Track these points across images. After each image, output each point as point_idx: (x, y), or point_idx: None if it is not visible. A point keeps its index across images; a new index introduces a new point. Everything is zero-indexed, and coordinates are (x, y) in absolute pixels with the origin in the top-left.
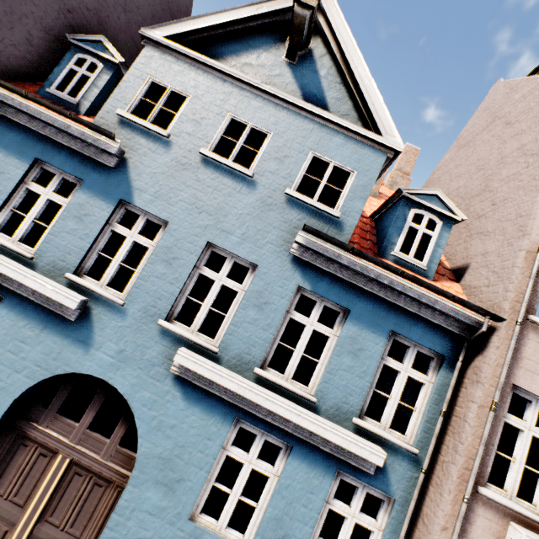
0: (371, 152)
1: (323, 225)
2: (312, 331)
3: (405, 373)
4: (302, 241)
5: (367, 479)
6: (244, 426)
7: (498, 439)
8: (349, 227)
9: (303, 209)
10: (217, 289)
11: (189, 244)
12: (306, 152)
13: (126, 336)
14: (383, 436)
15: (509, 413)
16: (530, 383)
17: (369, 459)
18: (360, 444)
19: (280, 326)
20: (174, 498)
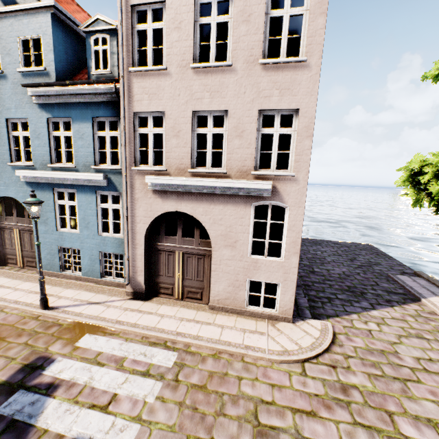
0: (43, 16)
1: (42, 79)
2: (64, 137)
3: (108, 136)
4: (31, 94)
5: (108, 189)
6: (59, 191)
7: (139, 143)
8: (53, 72)
9: (30, 76)
10: (22, 139)
11: (0, 124)
12: (16, 40)
13: (3, 176)
14: (105, 168)
15: (140, 128)
16: (141, 107)
17: (97, 179)
18: (91, 175)
19: (51, 142)
20: (49, 226)
